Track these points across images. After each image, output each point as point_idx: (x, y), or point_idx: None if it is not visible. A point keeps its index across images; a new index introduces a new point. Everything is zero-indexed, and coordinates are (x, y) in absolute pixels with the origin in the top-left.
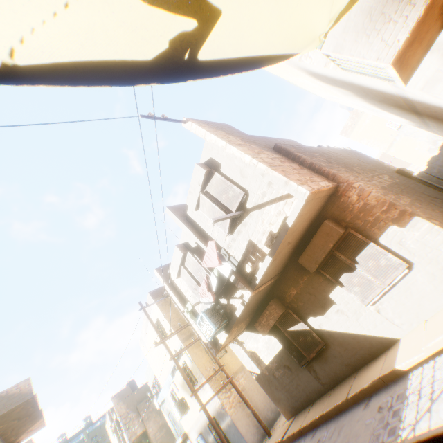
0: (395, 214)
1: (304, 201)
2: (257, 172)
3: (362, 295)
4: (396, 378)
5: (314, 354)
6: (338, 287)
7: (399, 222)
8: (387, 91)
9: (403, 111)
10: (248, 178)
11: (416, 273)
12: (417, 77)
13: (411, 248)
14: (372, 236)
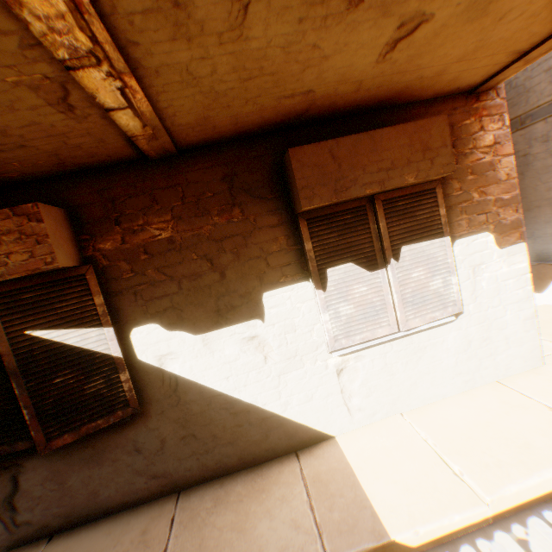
0: (509, 219)
1: None
2: None
3: (347, 326)
4: None
5: (76, 438)
6: (304, 286)
7: (502, 235)
8: None
9: None
10: None
11: (454, 329)
12: None
13: (480, 287)
14: (453, 228)
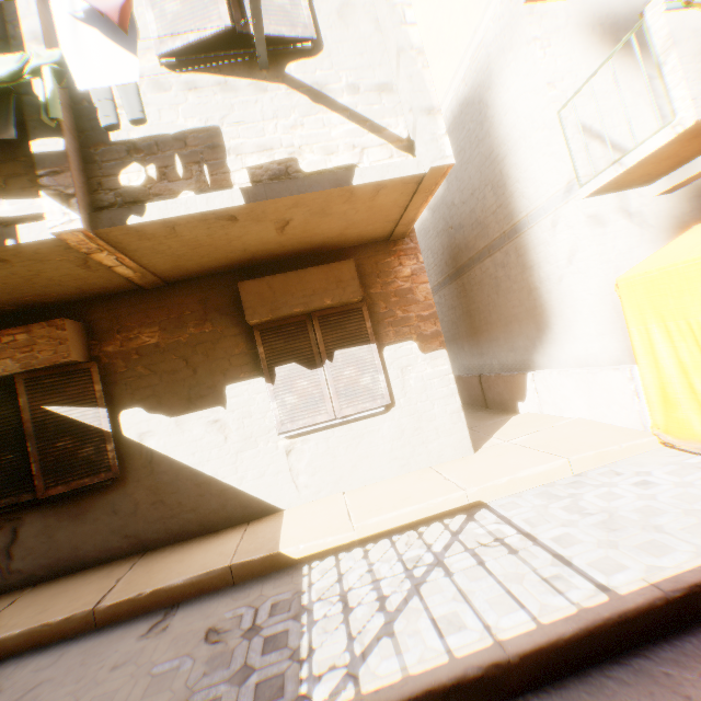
0: (430, 330)
1: (434, 166)
2: (397, 34)
3: (291, 413)
4: (264, 574)
5: (68, 491)
6: (260, 381)
7: (425, 343)
8: (528, 201)
9: (444, 264)
10: (349, 34)
11: (388, 420)
12: (595, 203)
13: (410, 385)
14: (382, 338)
